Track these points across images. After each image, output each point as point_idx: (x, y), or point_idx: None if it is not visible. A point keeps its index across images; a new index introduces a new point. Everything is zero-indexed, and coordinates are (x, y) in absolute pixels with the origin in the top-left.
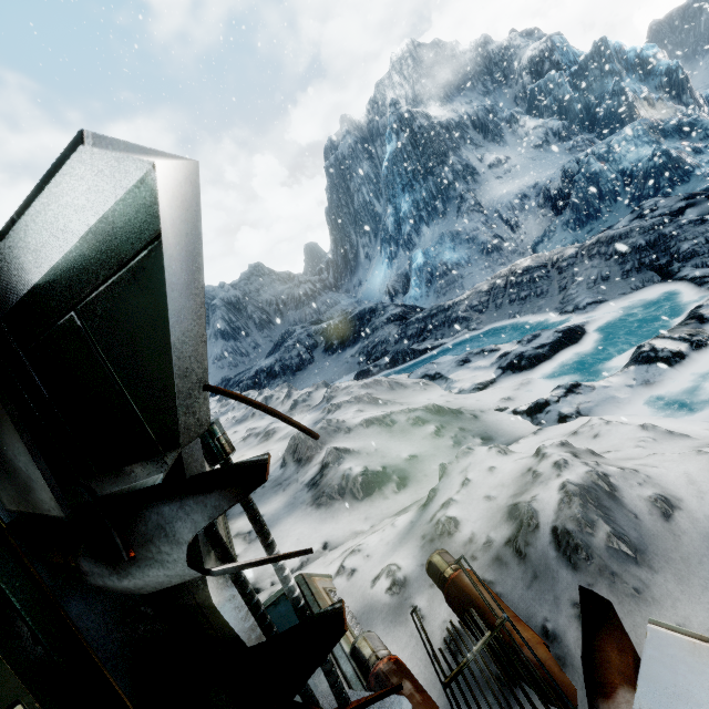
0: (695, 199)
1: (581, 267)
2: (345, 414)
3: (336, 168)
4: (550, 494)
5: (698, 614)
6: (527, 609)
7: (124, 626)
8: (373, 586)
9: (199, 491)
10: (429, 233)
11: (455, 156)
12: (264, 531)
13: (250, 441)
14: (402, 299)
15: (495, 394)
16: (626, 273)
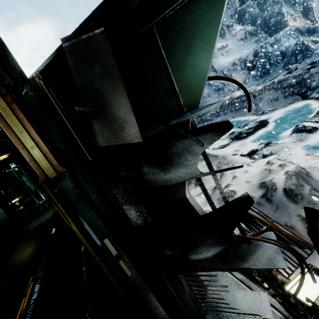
0: (314, 64)
1: (264, 95)
2: None
3: None
4: (280, 176)
5: None
6: (276, 220)
7: (136, 212)
8: None
9: (200, 133)
10: None
11: None
12: (211, 163)
13: None
14: None
15: (230, 149)
16: (286, 96)
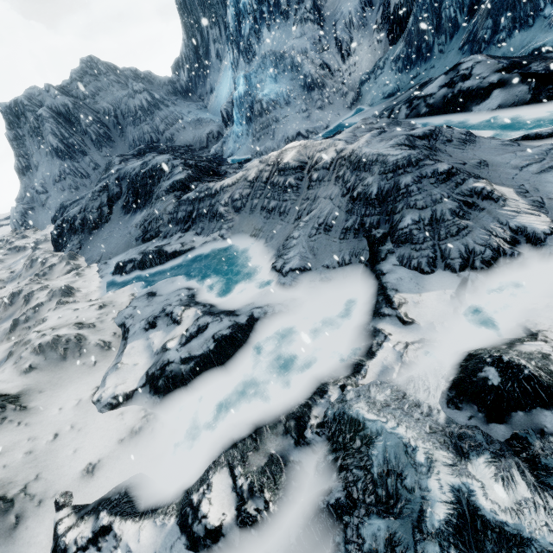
0: (510, 75)
1: (324, 190)
2: None
3: None
4: None
5: None
6: None
7: None
8: None
9: None
10: (269, 39)
11: None
12: None
13: None
14: (228, 132)
15: (100, 441)
16: (345, 231)
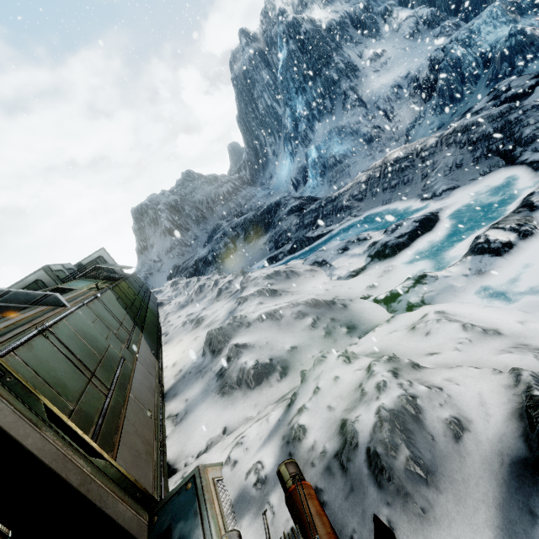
0: None
1: (440, 155)
2: (249, 307)
3: (240, 79)
4: (368, 416)
5: (467, 535)
6: (343, 519)
7: None
8: (246, 479)
9: None
10: (321, 128)
11: (338, 56)
12: None
13: (187, 327)
14: (303, 189)
15: (364, 282)
16: (476, 159)
